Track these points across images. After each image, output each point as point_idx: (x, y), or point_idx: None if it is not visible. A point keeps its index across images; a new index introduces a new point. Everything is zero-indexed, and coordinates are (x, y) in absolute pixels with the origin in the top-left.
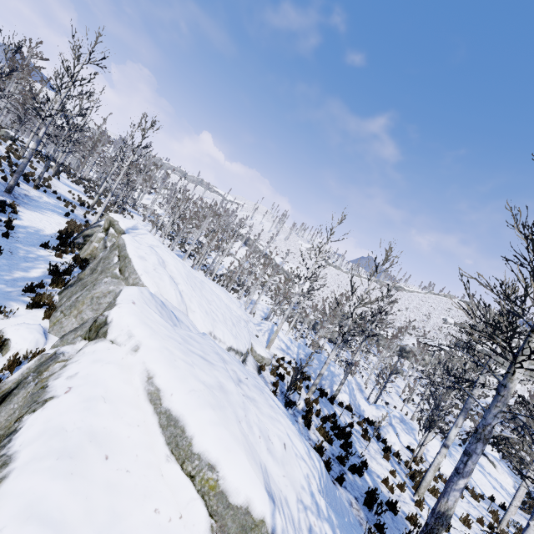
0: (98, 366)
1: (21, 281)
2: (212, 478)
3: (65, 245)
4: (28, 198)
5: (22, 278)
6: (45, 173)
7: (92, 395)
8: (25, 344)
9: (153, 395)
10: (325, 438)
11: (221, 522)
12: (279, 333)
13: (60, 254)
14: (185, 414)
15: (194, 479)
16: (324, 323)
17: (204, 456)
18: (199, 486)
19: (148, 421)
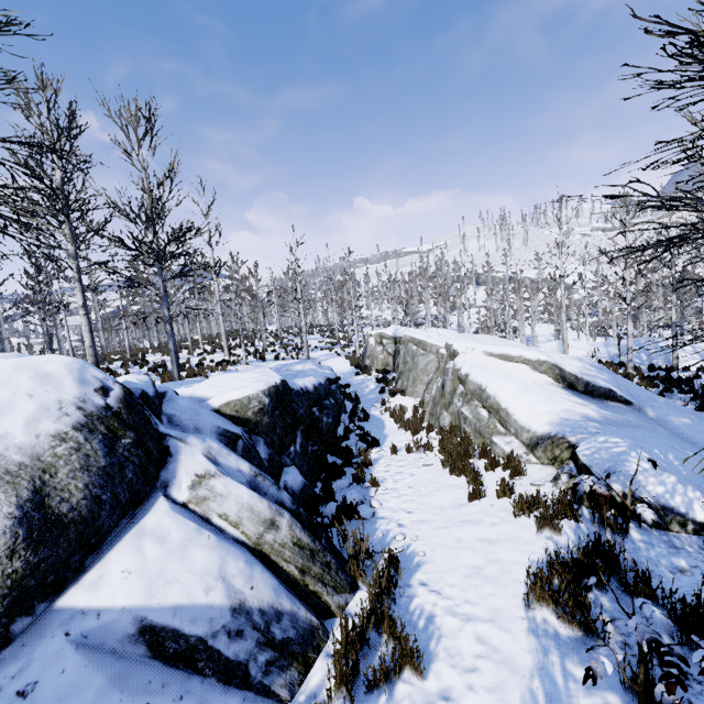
0: (466, 358)
1: (372, 392)
2: (523, 359)
3: (364, 369)
4: (314, 359)
5: (371, 390)
6: (297, 339)
7: (472, 360)
8: (411, 403)
9: (490, 355)
10: (649, 386)
11: (532, 366)
12: (573, 344)
13: (369, 373)
14: (504, 351)
15: (518, 362)
16: (640, 307)
17: (517, 356)
18: (520, 362)
19: (494, 361)
